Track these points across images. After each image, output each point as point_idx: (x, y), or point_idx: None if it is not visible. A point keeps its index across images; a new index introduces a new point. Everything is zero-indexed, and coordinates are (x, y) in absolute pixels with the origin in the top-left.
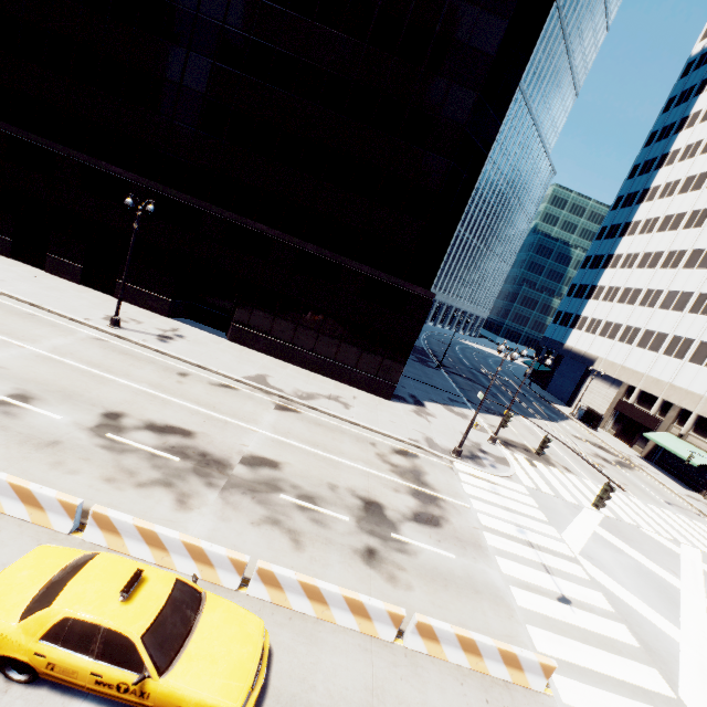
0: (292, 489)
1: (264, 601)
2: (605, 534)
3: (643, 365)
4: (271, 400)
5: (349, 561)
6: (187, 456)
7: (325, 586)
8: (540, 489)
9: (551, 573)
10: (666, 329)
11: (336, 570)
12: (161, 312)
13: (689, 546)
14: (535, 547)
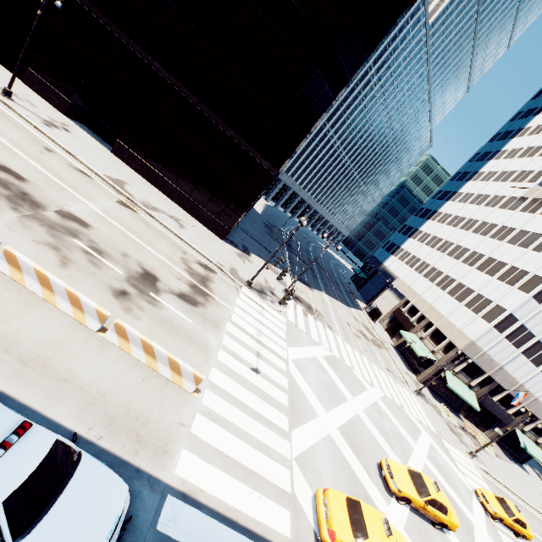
0: (88, 241)
1: (5, 275)
2: (323, 361)
3: (421, 289)
4: (118, 196)
5: (100, 289)
6: (8, 188)
7: (54, 278)
8: (297, 326)
9: (260, 358)
10: (444, 269)
11: (84, 288)
12: (61, 109)
13: (379, 389)
14: (261, 344)
